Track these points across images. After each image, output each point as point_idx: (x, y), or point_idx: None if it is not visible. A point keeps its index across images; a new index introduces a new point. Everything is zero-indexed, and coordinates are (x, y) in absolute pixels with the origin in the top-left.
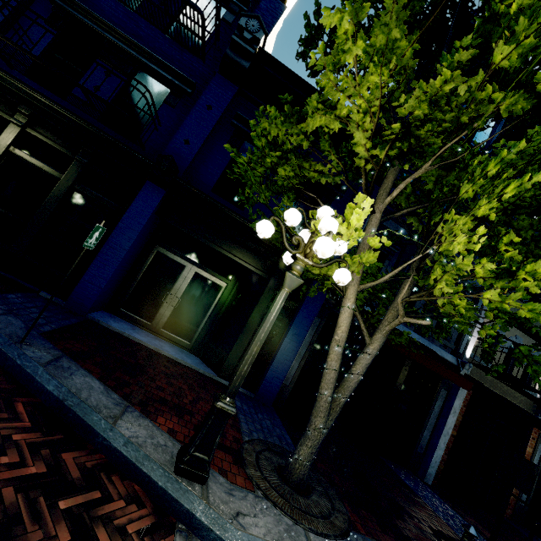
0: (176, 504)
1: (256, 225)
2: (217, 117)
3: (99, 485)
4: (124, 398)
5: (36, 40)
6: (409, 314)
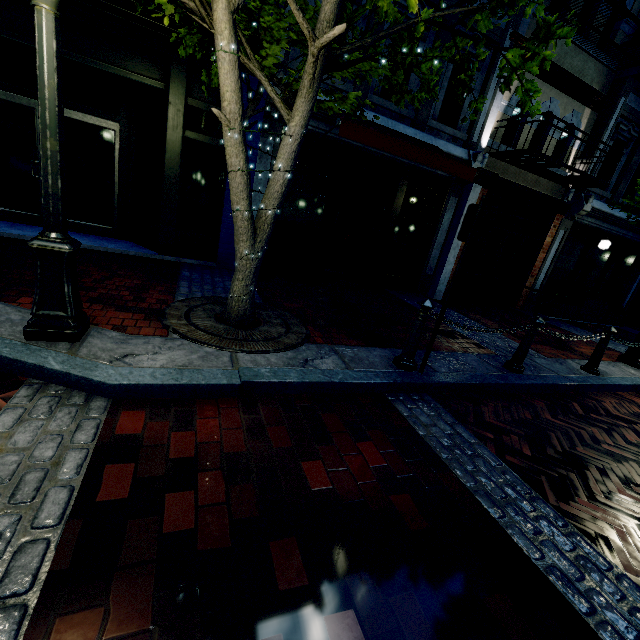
0: (18, 364)
1: None
2: None
3: None
4: None
5: None
6: (341, 49)
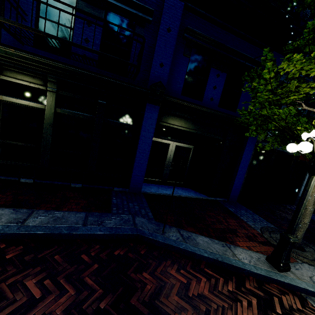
0: (296, 287)
1: (301, 147)
2: (175, 37)
3: (269, 293)
4: (217, 239)
5: (26, 9)
6: None
